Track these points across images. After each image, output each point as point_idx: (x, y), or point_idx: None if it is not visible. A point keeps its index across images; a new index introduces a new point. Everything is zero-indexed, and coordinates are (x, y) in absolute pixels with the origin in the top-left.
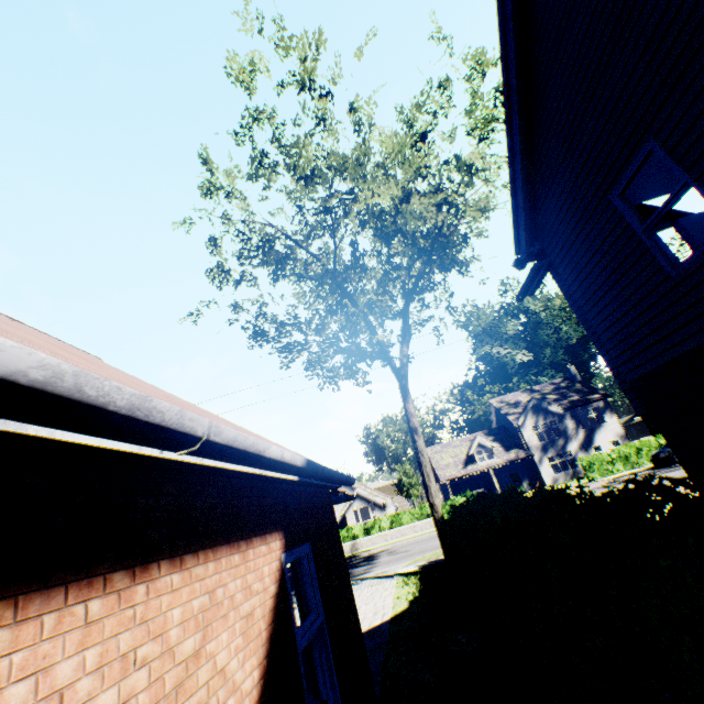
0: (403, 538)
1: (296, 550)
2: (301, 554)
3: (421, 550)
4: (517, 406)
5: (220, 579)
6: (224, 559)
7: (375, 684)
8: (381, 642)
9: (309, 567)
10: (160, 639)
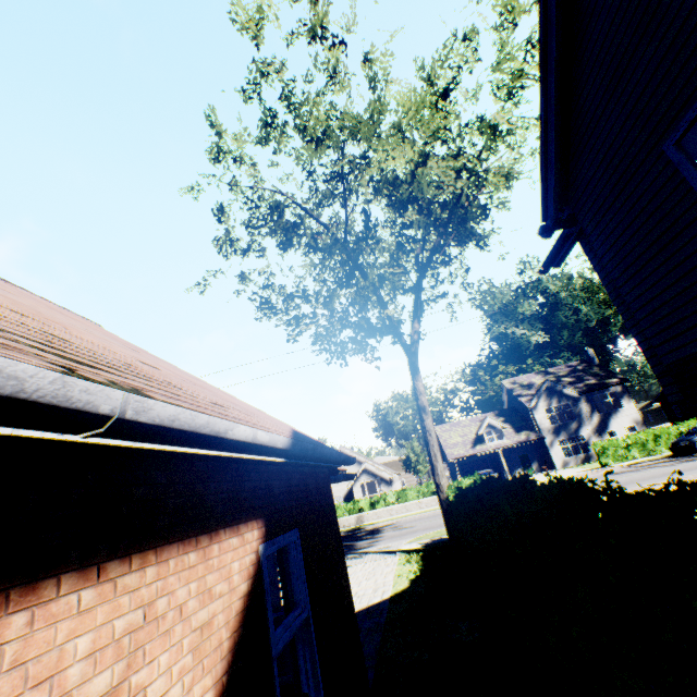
0: (408, 514)
1: (279, 539)
2: (286, 543)
3: (426, 527)
4: (530, 388)
5: (164, 586)
6: (174, 560)
7: (369, 668)
8: (378, 622)
9: (296, 555)
10: (47, 684)
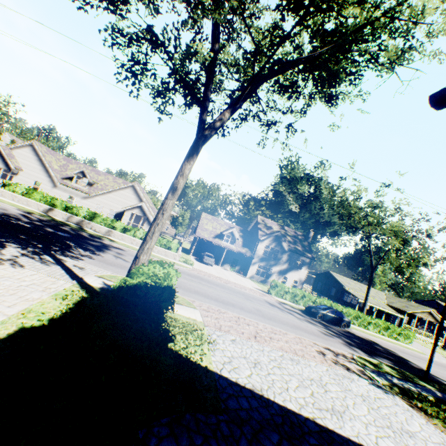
0: None
1: None
2: None
3: None
4: (269, 229)
5: None
6: None
7: None
8: None
9: None
10: None
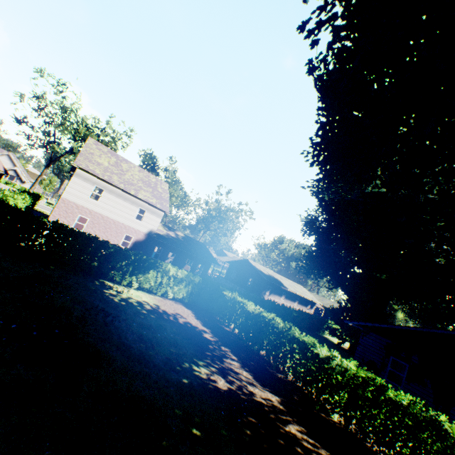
0: None
1: None
2: None
3: None
4: None
5: None
6: None
7: None
8: None
9: None
10: None
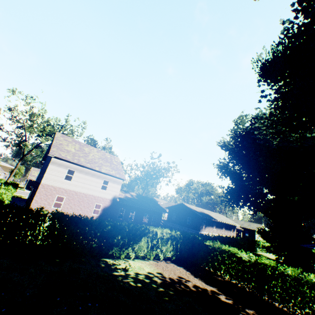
0: None
1: None
2: None
3: None
4: None
5: None
6: None
7: None
8: None
9: None
10: None
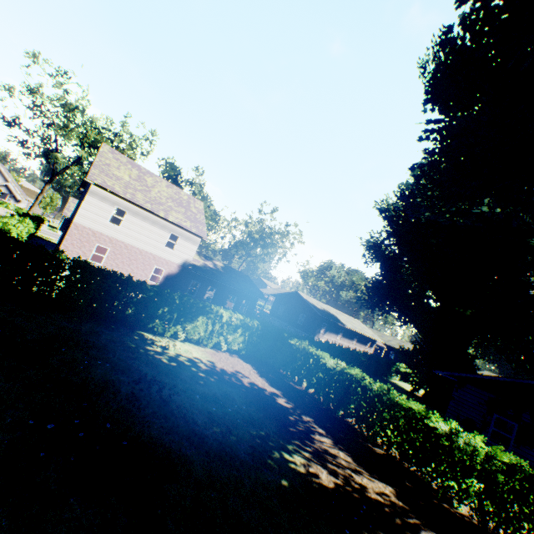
0: None
1: None
2: None
3: None
4: None
5: None
6: None
7: None
8: None
9: None
10: None
